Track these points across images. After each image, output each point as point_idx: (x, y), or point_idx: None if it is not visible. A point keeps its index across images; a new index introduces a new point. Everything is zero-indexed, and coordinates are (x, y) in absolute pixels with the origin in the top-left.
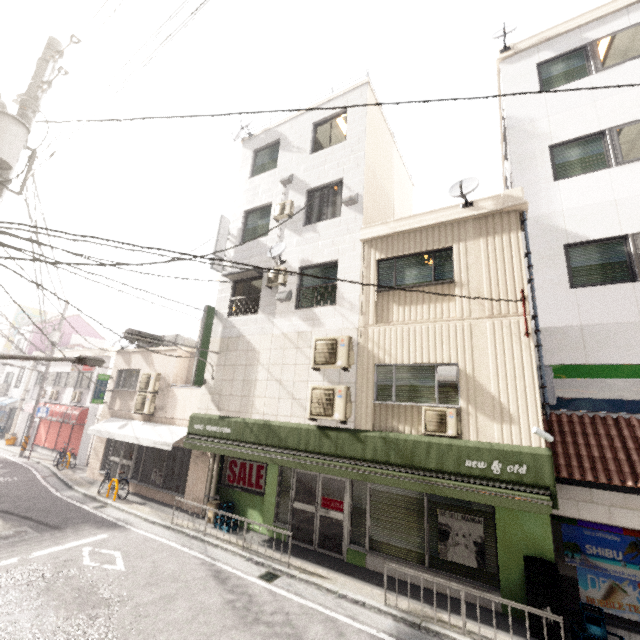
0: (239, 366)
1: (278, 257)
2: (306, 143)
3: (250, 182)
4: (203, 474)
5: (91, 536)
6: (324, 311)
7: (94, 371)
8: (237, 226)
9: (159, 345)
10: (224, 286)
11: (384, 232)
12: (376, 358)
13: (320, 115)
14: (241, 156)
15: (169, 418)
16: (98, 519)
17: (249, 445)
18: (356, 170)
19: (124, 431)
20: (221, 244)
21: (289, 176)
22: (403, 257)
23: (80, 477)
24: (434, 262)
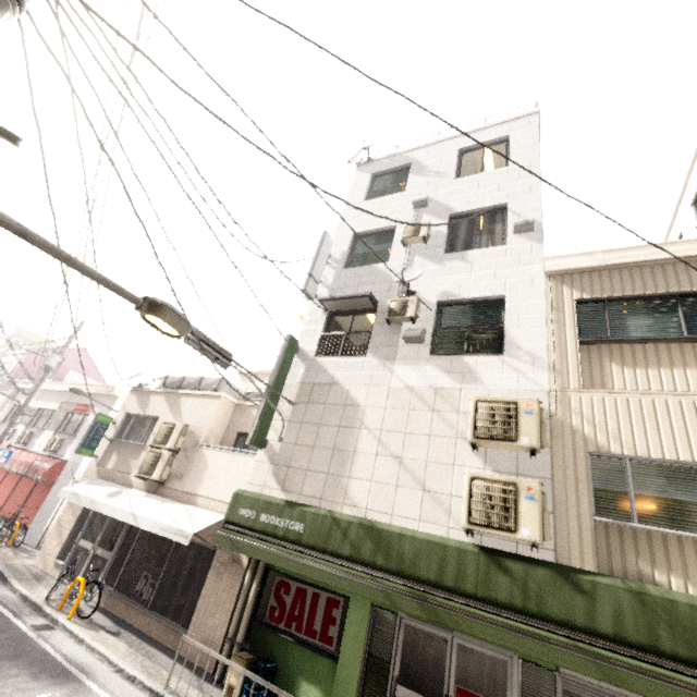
0: (327, 426)
1: (403, 287)
2: (449, 167)
3: (365, 204)
4: (228, 596)
5: (17, 695)
6: (483, 362)
7: (89, 413)
8: (342, 249)
9: (226, 367)
10: (314, 317)
11: (589, 263)
12: (591, 442)
13: (469, 142)
14: (354, 179)
15: (188, 493)
16: (37, 654)
17: (339, 560)
18: (528, 195)
19: (116, 501)
20: (320, 265)
21: (426, 197)
22: (620, 300)
23: (23, 564)
24: (681, 310)
